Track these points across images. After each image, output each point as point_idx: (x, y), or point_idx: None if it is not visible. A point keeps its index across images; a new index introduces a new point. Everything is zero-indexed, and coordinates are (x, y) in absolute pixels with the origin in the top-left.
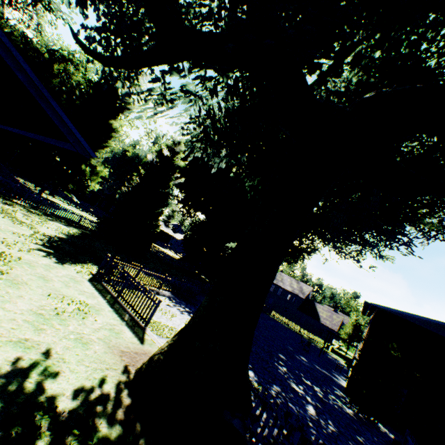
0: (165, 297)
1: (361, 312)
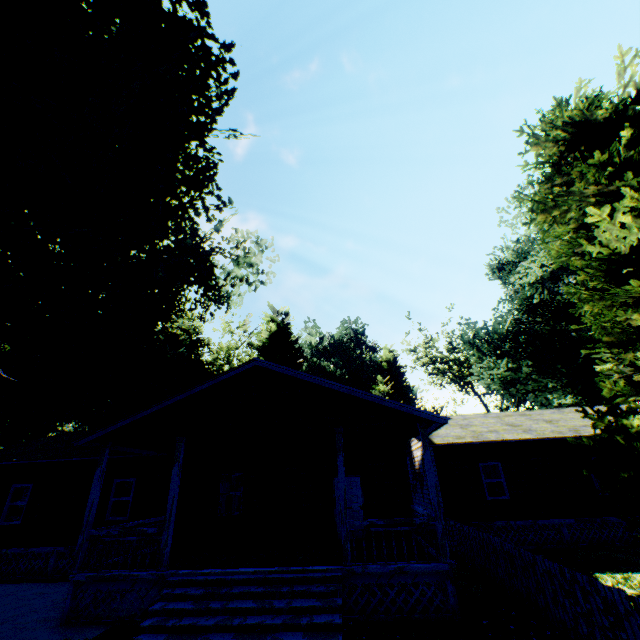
0: None
1: None
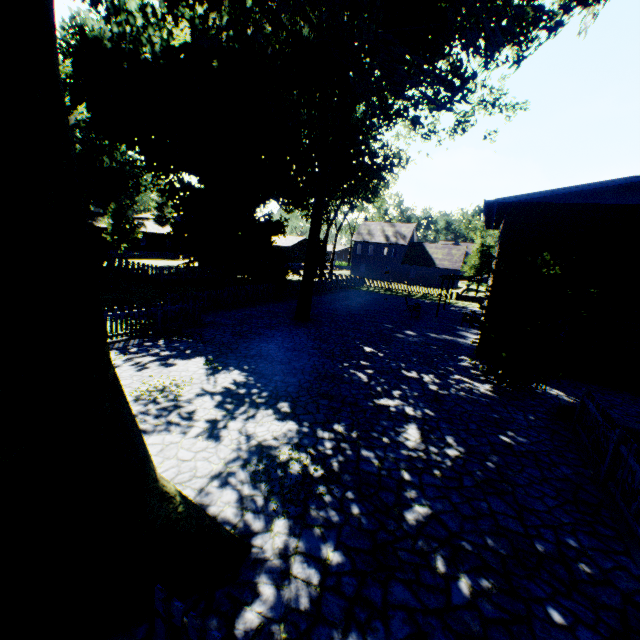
0: None
1: (486, 227)
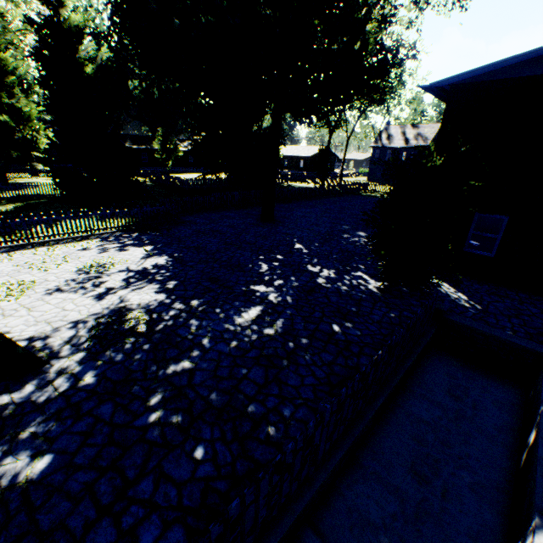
0: (91, 241)
1: None
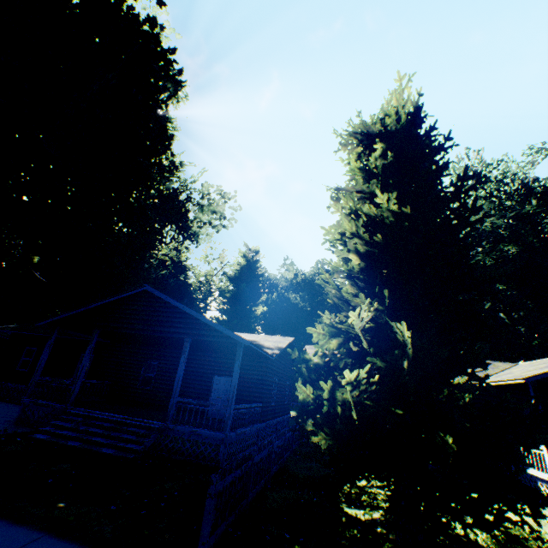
0: None
1: None
